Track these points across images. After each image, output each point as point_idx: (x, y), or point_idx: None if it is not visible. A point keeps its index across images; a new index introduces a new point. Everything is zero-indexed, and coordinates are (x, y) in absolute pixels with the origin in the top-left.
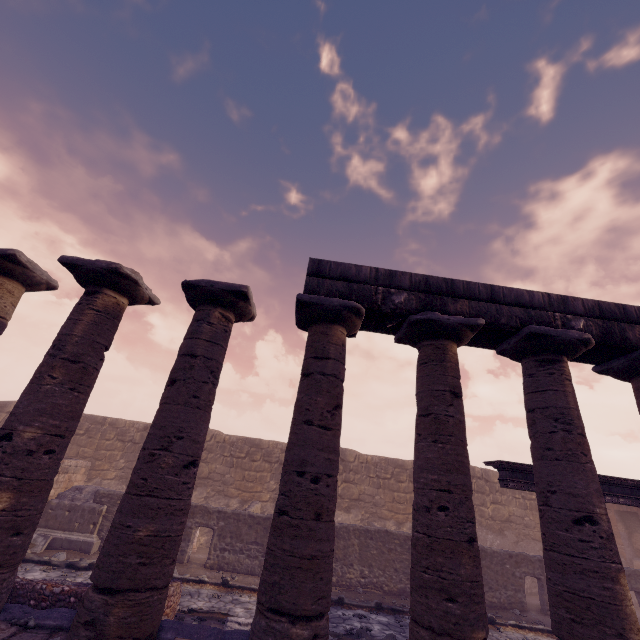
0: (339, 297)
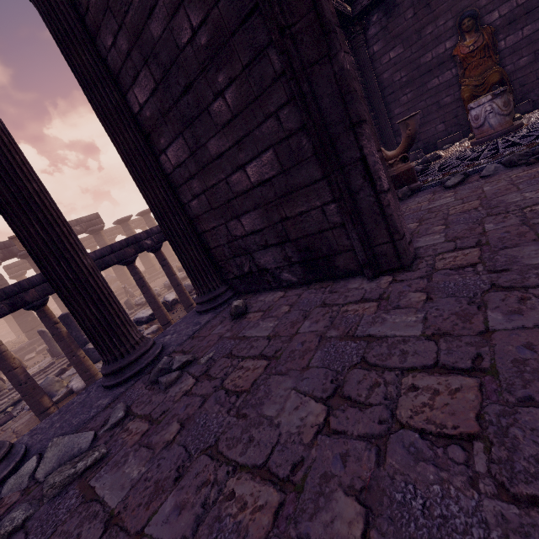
0: (19, 271)
